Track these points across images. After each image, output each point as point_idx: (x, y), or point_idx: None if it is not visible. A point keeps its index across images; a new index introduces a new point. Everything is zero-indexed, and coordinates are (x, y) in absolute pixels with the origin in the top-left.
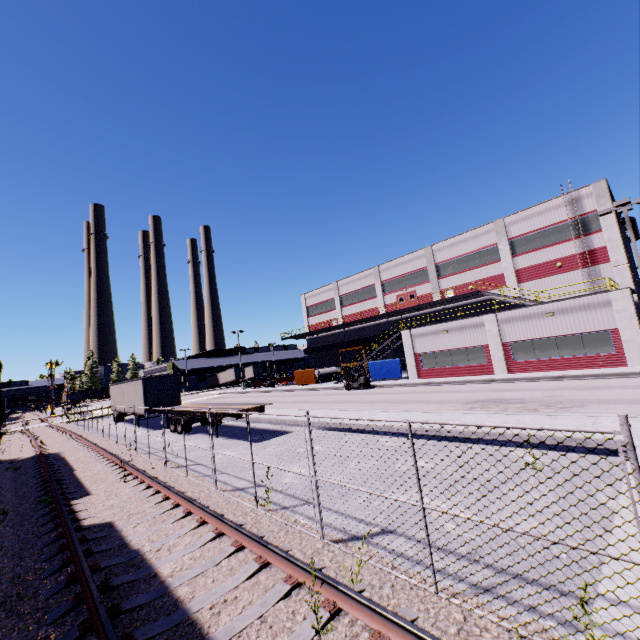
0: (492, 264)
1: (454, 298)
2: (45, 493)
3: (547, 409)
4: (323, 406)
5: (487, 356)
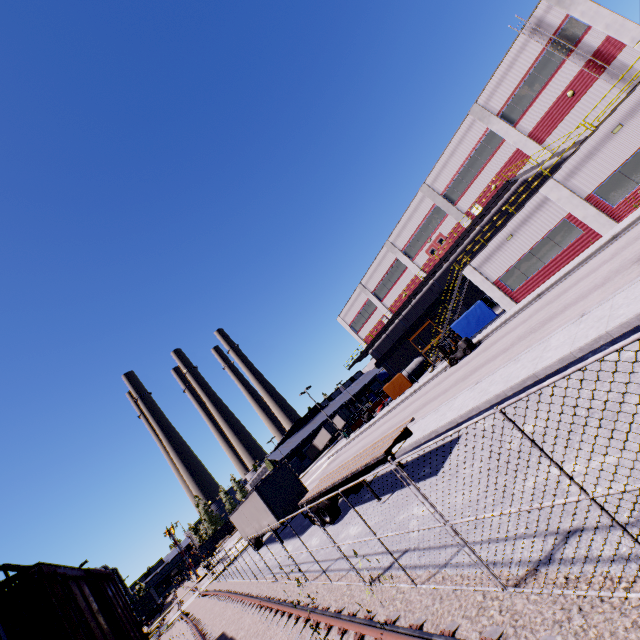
0: (498, 150)
1: (487, 206)
2: None
3: None
4: (454, 392)
5: (577, 225)
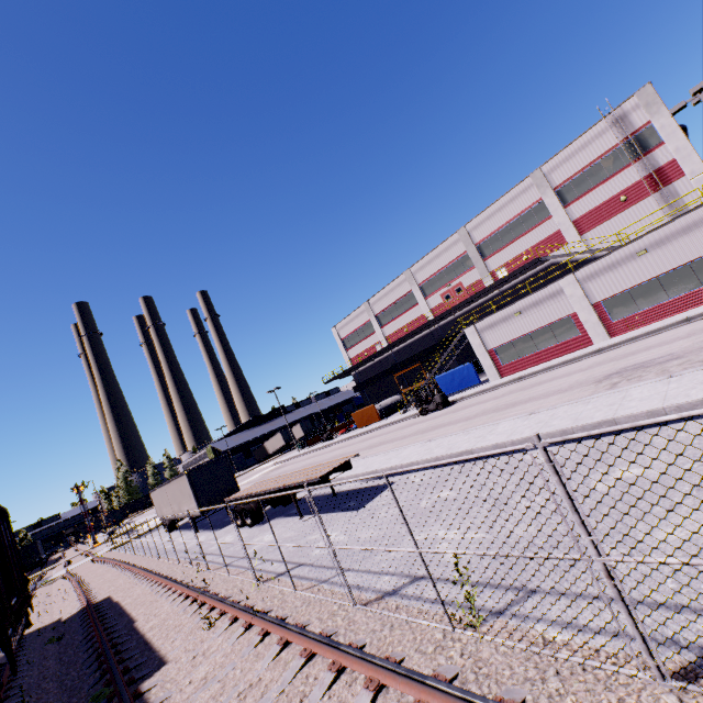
0: (542, 224)
1: (512, 275)
2: (100, 677)
3: None
4: (410, 441)
5: (578, 326)
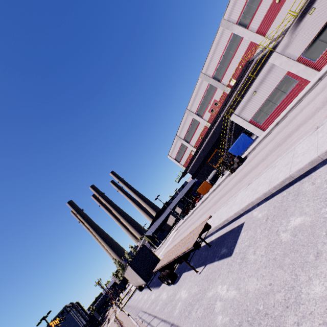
0: (240, 44)
1: (238, 78)
2: None
3: None
4: (235, 190)
5: (294, 78)
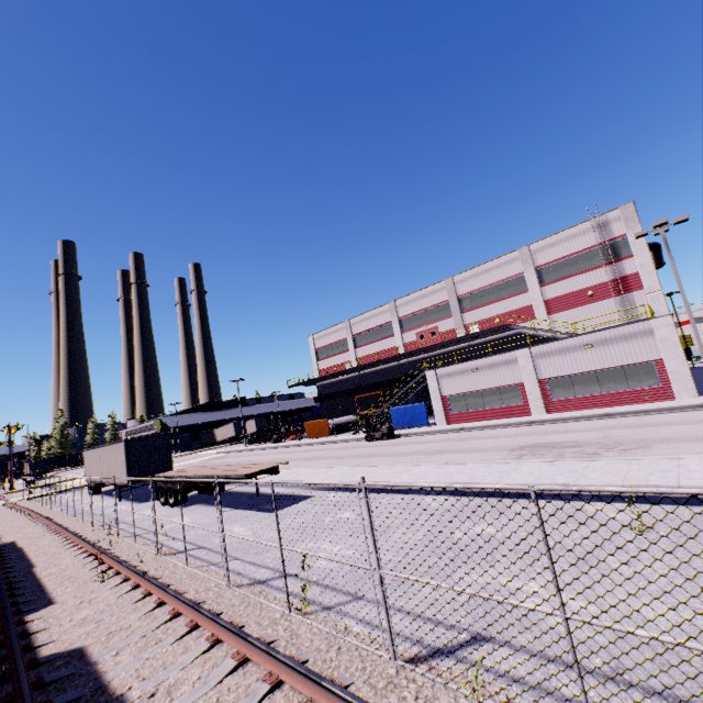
0: (519, 295)
1: (481, 333)
2: None
3: (609, 452)
4: (344, 462)
5: (522, 395)
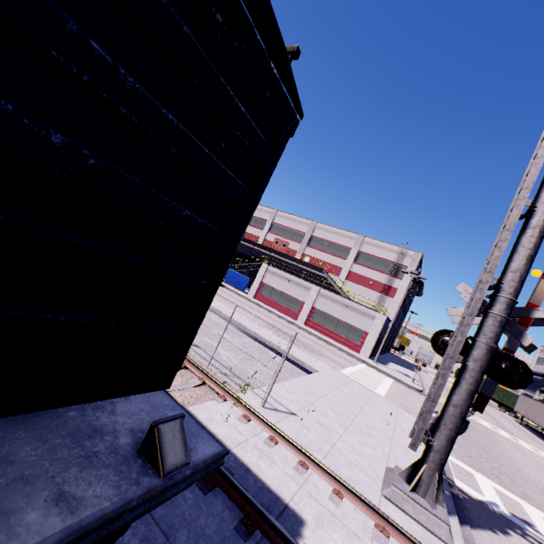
0: (341, 258)
1: (307, 264)
2: None
3: (304, 348)
4: None
5: (300, 308)
